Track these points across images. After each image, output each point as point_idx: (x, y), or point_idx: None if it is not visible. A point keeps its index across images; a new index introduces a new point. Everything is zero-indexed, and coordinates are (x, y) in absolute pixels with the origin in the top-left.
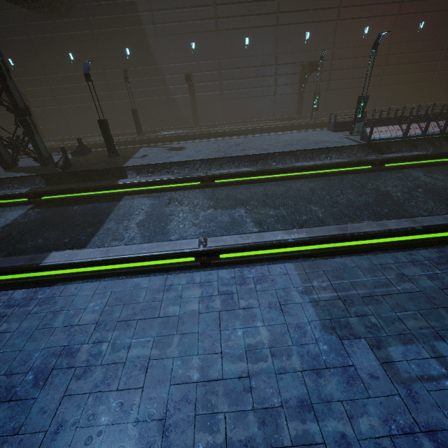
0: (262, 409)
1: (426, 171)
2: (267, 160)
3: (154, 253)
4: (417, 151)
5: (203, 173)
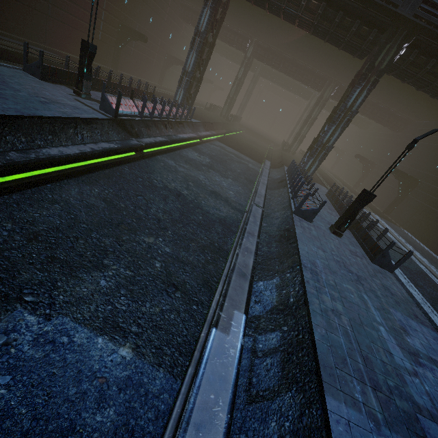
0: None
1: (173, 159)
2: None
3: None
4: (159, 136)
5: None
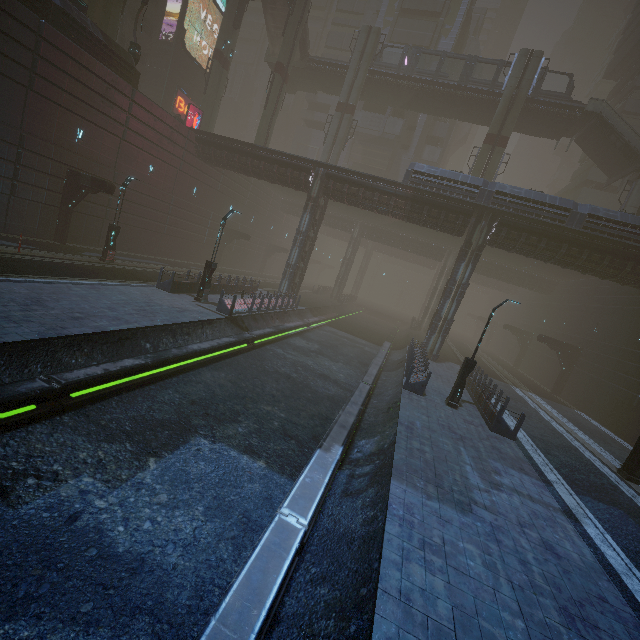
0: (533, 588)
1: (281, 347)
2: (137, 340)
3: (275, 596)
4: (267, 328)
5: (45, 381)
